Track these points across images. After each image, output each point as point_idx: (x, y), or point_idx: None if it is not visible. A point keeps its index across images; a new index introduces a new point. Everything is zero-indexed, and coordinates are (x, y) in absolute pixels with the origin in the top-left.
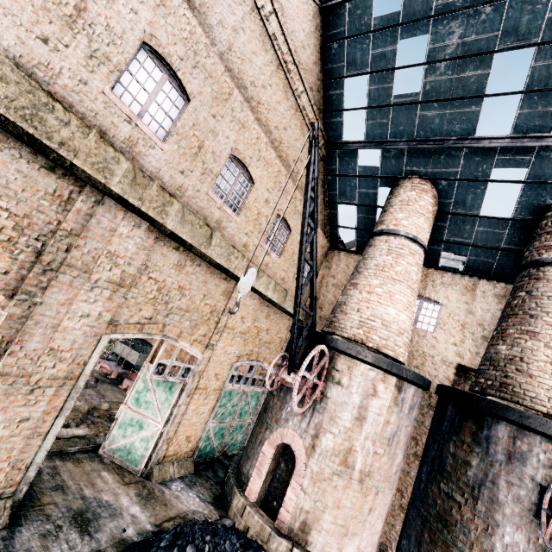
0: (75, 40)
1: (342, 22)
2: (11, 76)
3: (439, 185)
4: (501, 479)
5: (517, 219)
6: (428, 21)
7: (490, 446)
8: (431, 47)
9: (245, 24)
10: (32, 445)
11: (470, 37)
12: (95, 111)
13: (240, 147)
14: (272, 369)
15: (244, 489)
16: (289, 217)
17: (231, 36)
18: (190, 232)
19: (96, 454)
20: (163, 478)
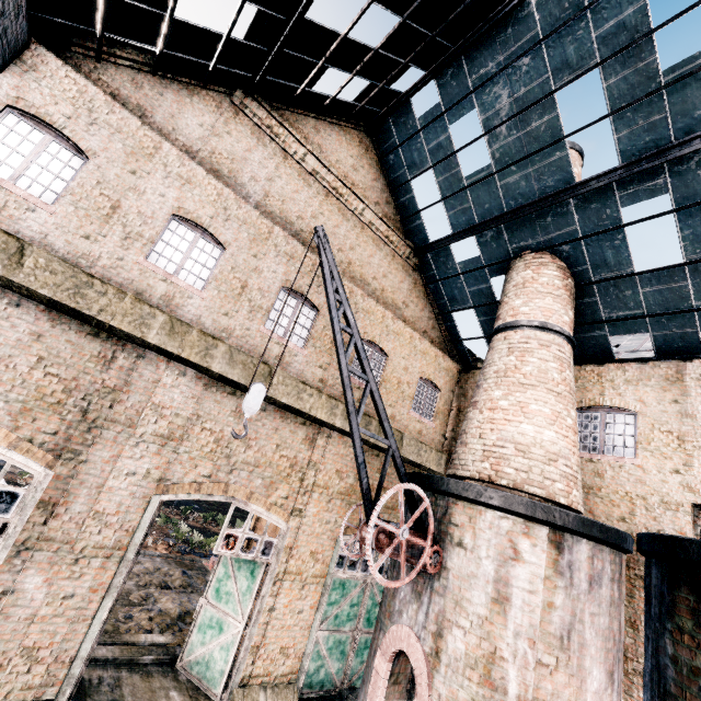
0: (112, 230)
1: (391, 135)
2: (59, 268)
3: (561, 252)
4: None
5: (693, 261)
6: (470, 98)
7: None
8: (484, 118)
9: (280, 172)
10: (77, 631)
11: (520, 92)
12: (131, 279)
13: (292, 277)
14: None
15: None
16: (380, 340)
17: (266, 186)
18: (242, 373)
19: (172, 668)
20: None
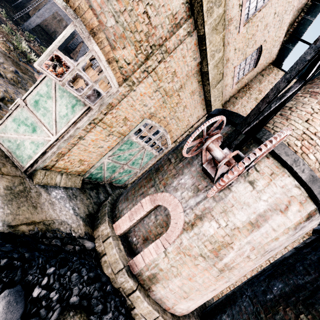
0: None
1: None
2: None
3: None
4: None
5: None
6: None
7: None
8: None
9: None
10: None
11: None
12: None
13: None
14: (170, 143)
15: (114, 221)
16: None
17: None
18: None
19: None
20: (47, 182)
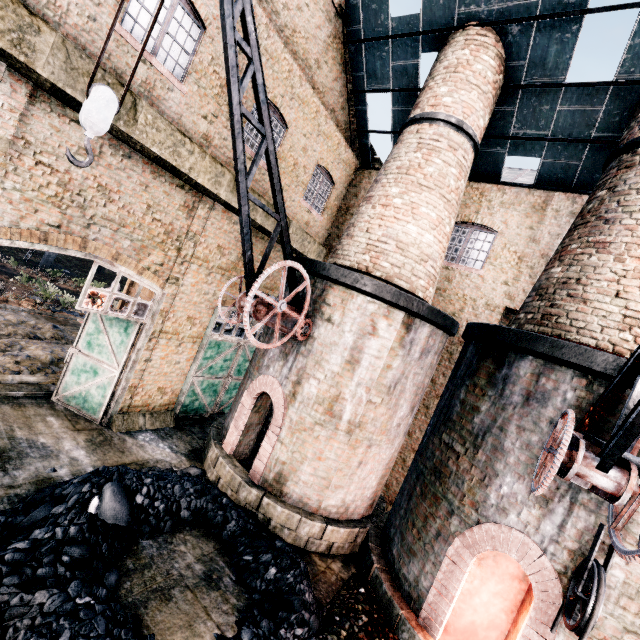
0: None
1: None
2: None
3: (508, 34)
4: (512, 425)
5: (621, 81)
6: None
7: (506, 387)
8: None
9: None
10: None
11: None
12: None
13: None
14: None
15: (223, 442)
16: (281, 103)
17: None
18: None
19: (47, 401)
20: (129, 428)
